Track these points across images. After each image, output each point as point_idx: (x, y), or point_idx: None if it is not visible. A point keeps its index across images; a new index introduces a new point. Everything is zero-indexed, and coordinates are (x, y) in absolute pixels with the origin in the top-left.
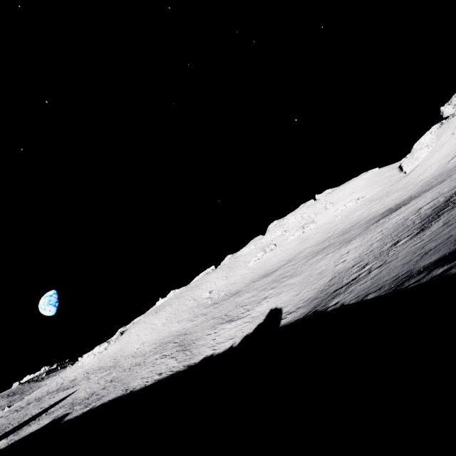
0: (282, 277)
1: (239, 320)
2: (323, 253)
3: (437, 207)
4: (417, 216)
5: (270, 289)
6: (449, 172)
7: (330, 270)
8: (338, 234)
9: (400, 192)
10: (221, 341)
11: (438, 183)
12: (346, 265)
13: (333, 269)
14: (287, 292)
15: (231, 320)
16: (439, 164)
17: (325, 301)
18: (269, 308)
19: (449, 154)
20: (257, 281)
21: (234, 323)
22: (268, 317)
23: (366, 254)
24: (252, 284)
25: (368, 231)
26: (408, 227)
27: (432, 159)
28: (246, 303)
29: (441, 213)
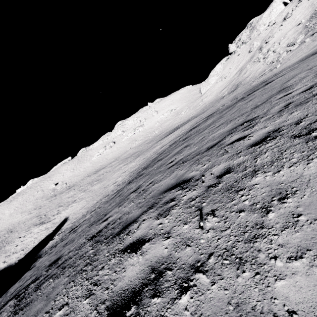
0: (96, 179)
1: (45, 225)
2: (126, 161)
3: (153, 159)
4: (151, 158)
5: (83, 191)
6: (215, 102)
7: (108, 188)
8: (149, 140)
9: (193, 110)
10: (17, 251)
11: (203, 112)
12: (110, 190)
13: (108, 188)
14: (84, 200)
15: (42, 223)
16: (217, 91)
17: (57, 243)
18: (65, 216)
19: (223, 85)
20: (88, 177)
21: (41, 227)
22: (56, 229)
23: (118, 185)
24: (84, 179)
25: (147, 150)
26: (136, 172)
27: (215, 86)
28: (64, 203)
29: (138, 175)
